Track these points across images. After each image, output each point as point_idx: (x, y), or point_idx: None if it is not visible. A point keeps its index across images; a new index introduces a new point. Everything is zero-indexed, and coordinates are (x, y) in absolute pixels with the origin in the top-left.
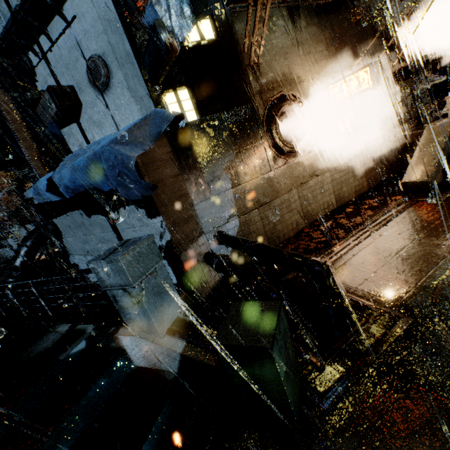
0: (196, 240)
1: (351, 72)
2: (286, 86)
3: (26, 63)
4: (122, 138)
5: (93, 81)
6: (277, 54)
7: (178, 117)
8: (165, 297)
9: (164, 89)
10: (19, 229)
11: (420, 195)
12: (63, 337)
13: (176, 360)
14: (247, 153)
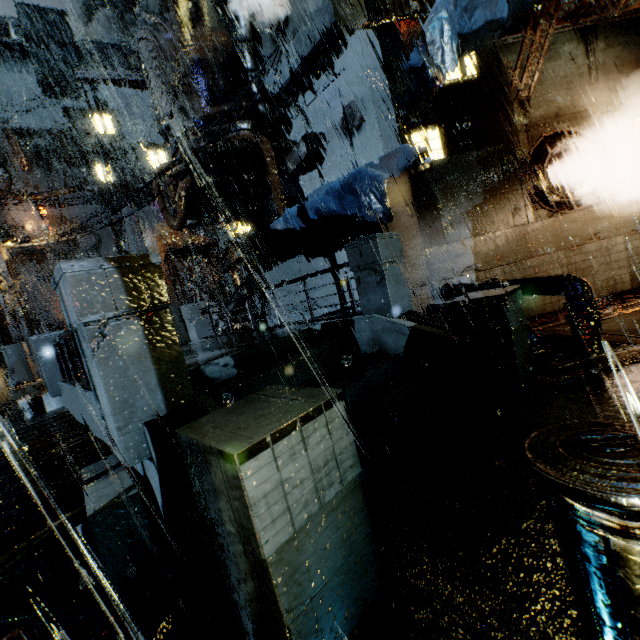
0: (421, 287)
1: None
2: (565, 121)
3: (288, 117)
4: (375, 164)
5: (345, 126)
6: (556, 85)
7: (425, 154)
8: (400, 288)
9: (415, 128)
10: None
11: None
12: (299, 326)
13: (405, 336)
14: (498, 199)
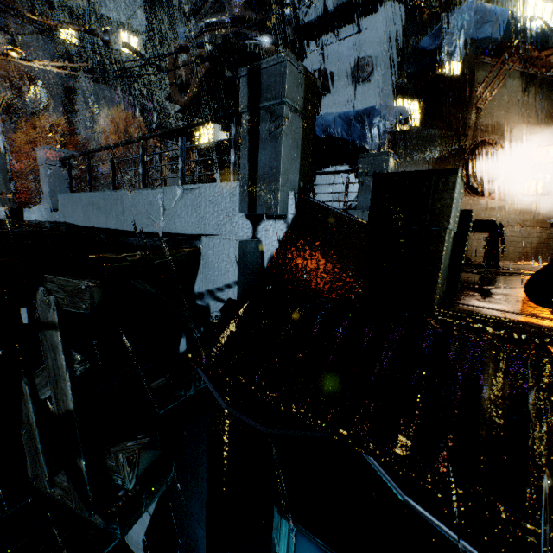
0: None
1: None
2: (497, 134)
3: (306, 48)
4: (384, 108)
5: (355, 74)
6: (501, 106)
7: (409, 118)
8: None
9: (408, 95)
10: None
11: None
12: None
13: None
14: None
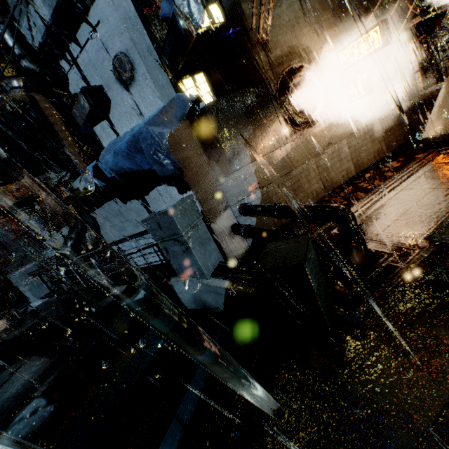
0: (223, 213)
1: None
2: (296, 58)
3: (60, 71)
4: (154, 121)
5: (119, 78)
6: (284, 28)
7: (198, 100)
8: (207, 247)
9: (183, 75)
10: (55, 234)
11: (442, 149)
12: (124, 292)
13: (222, 295)
14: (263, 128)
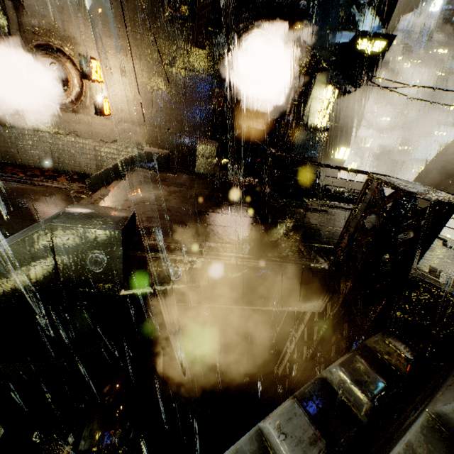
0: None
1: (151, 66)
2: (56, 39)
3: None
4: None
5: None
6: (50, 3)
7: None
8: None
9: None
10: None
11: (86, 189)
12: None
13: None
14: None
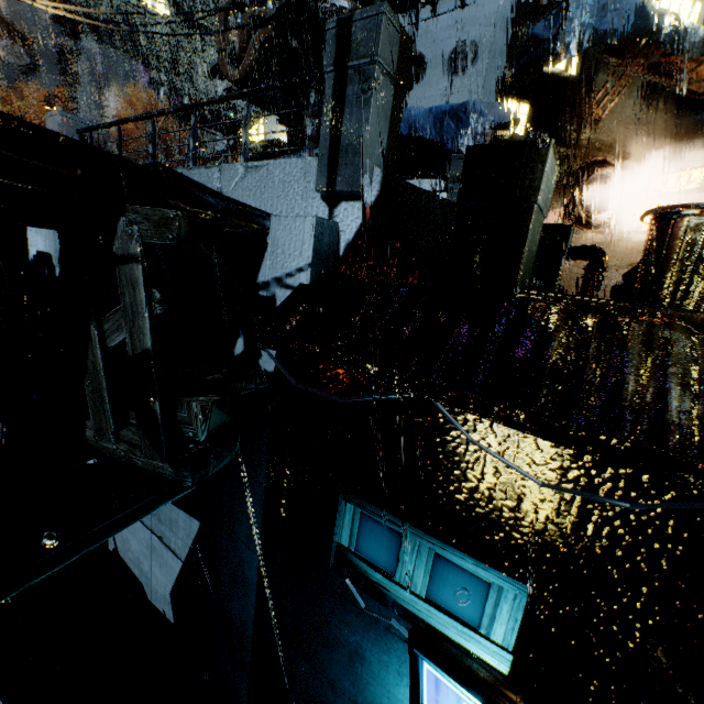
0: None
1: None
2: (613, 154)
3: None
4: (484, 105)
5: (453, 62)
6: (620, 120)
7: (513, 123)
8: None
9: (514, 95)
10: None
11: None
12: None
13: None
14: None
